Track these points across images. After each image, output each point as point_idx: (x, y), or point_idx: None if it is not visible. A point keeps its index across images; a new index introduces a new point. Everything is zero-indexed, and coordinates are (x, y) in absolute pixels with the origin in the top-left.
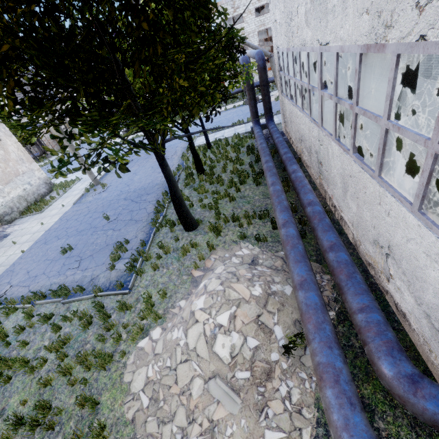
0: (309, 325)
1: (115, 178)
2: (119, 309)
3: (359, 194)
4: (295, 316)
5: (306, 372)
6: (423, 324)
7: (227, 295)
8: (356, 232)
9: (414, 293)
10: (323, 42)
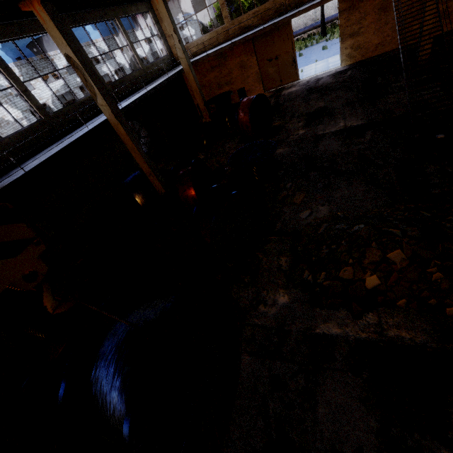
0: None
1: None
2: None
3: None
4: None
5: None
6: None
7: None
8: None
9: None
10: None
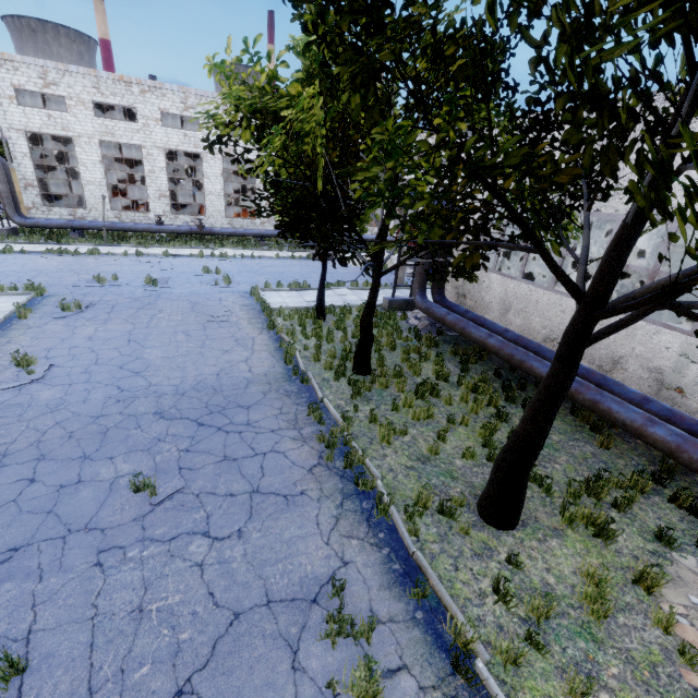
0: None
1: (59, 345)
2: None
3: None
4: None
5: None
6: None
7: None
8: None
9: None
10: None
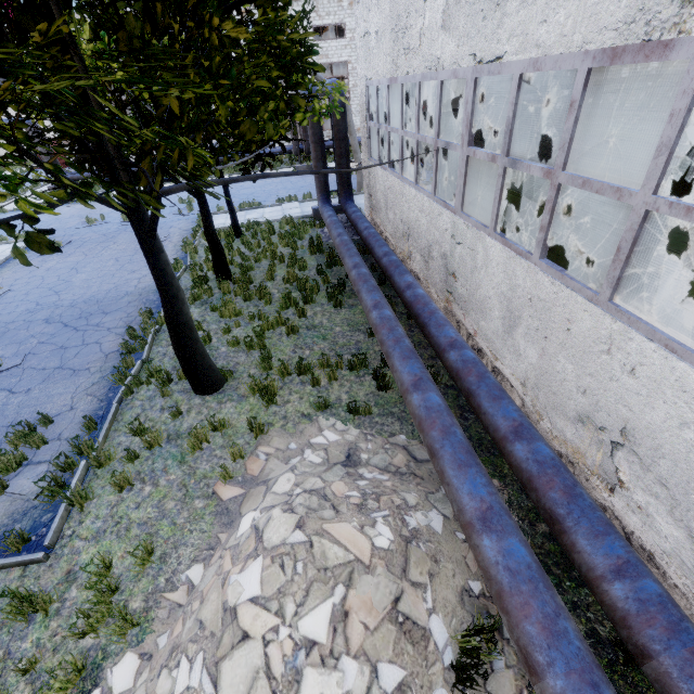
0: (530, 625)
1: (24, 276)
2: (8, 613)
3: (549, 331)
4: (461, 581)
5: None
6: None
7: (319, 558)
8: (532, 397)
9: (688, 521)
10: (487, 57)
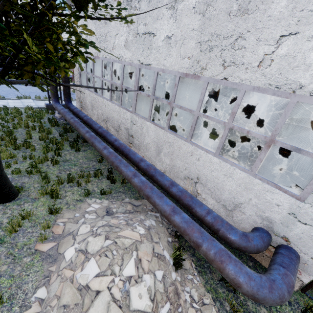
0: (195, 234)
1: None
2: None
3: (173, 152)
4: (166, 238)
5: (190, 273)
6: (221, 211)
7: (122, 245)
8: (168, 175)
9: (215, 197)
10: (145, 63)
